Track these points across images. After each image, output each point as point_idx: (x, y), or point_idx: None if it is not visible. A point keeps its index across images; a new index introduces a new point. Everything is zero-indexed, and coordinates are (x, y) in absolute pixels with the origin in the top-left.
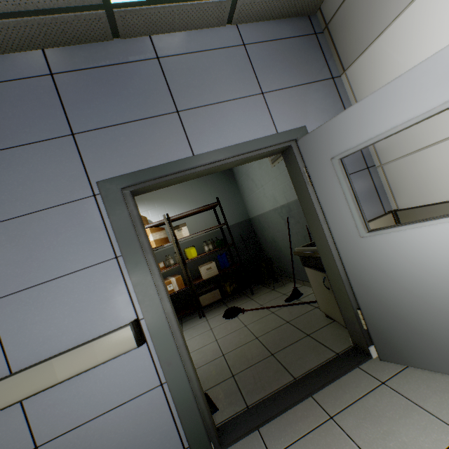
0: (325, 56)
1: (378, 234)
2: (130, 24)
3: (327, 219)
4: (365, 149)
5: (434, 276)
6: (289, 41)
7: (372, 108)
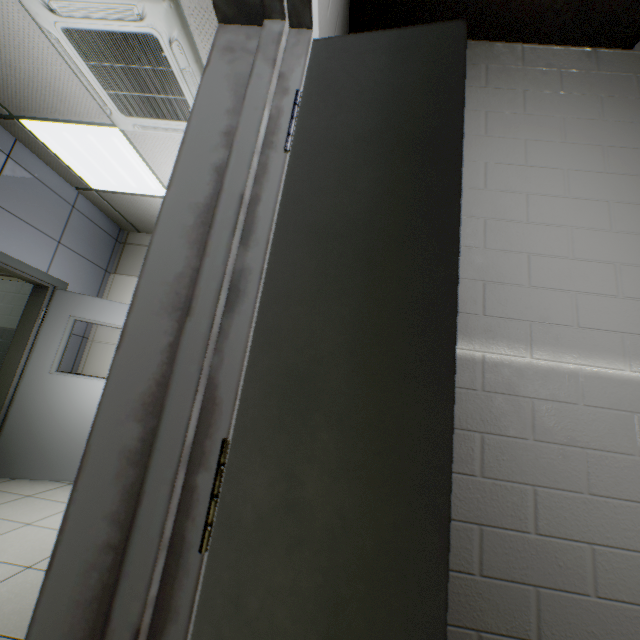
0: (113, 256)
1: (63, 375)
2: (15, 128)
3: (35, 352)
4: (92, 325)
5: (76, 410)
6: (101, 230)
7: (112, 308)
